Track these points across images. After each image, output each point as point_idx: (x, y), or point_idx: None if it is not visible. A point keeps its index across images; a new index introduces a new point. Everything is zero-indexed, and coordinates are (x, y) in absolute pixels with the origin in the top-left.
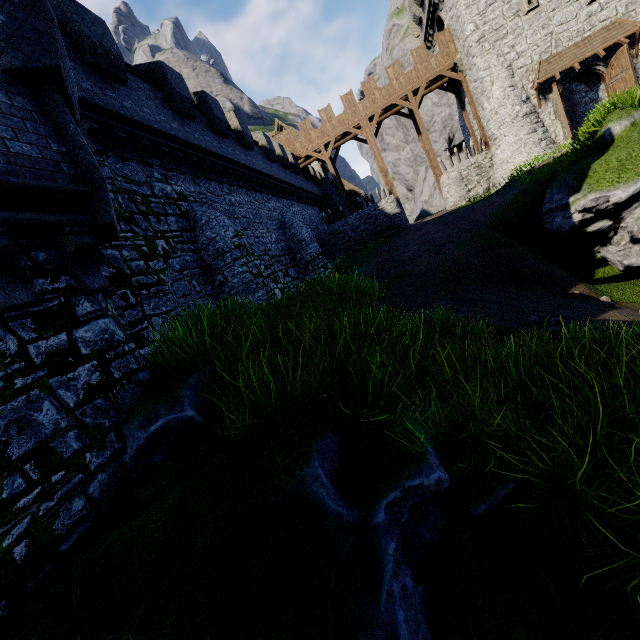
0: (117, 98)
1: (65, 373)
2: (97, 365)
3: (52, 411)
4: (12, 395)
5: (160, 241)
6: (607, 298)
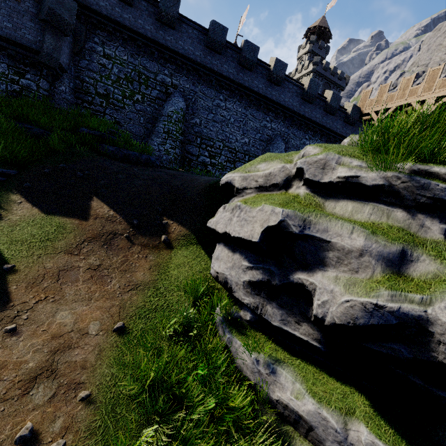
0: (164, 35)
1: (13, 84)
2: (21, 88)
3: (5, 87)
4: (0, 79)
5: (139, 96)
6: (163, 237)
